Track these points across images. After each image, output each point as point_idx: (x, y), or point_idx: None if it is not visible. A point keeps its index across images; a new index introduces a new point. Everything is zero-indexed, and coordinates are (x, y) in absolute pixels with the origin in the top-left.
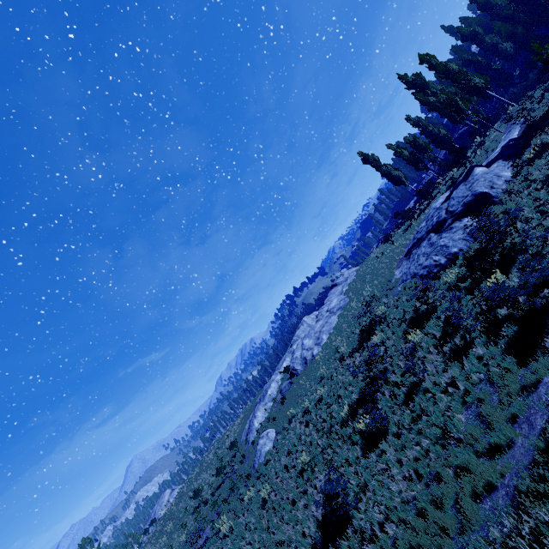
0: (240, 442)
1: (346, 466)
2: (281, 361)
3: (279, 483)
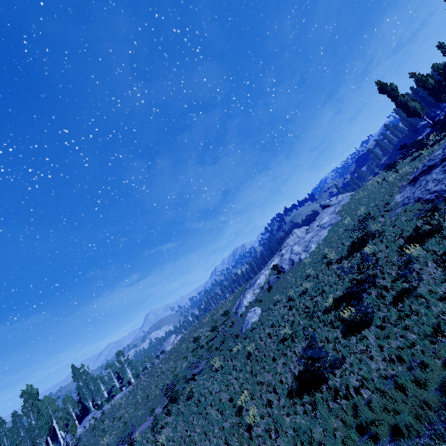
0: (231, 313)
1: (325, 342)
2: (270, 261)
3: (262, 344)
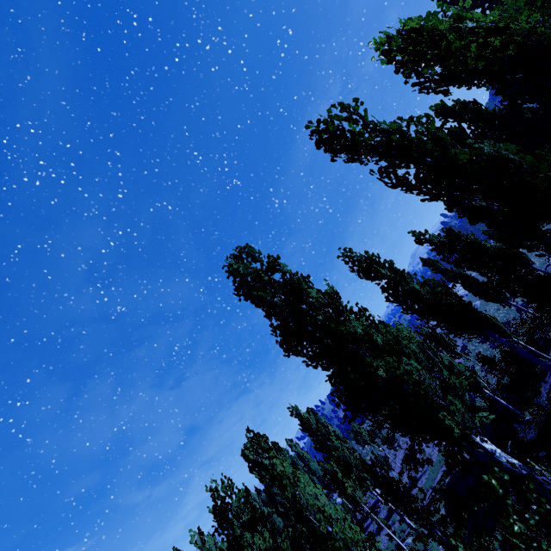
0: None
1: None
2: None
3: None
